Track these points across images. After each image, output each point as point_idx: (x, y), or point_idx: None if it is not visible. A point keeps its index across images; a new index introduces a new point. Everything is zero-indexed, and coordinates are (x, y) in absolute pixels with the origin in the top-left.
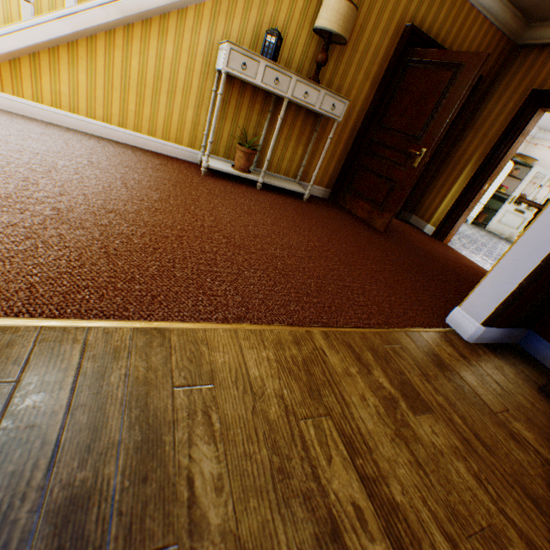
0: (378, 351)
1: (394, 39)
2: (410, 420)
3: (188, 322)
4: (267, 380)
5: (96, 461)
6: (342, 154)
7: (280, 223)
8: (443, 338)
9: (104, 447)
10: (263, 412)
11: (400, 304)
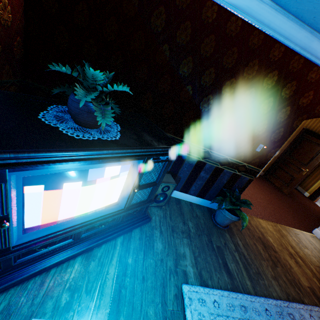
0: (293, 233)
1: (298, 131)
2: (302, 247)
3: (254, 216)
4: (272, 231)
5: (258, 234)
6: (271, 161)
7: (254, 189)
8: (311, 236)
9: (257, 232)
10: (274, 236)
11: (297, 223)
